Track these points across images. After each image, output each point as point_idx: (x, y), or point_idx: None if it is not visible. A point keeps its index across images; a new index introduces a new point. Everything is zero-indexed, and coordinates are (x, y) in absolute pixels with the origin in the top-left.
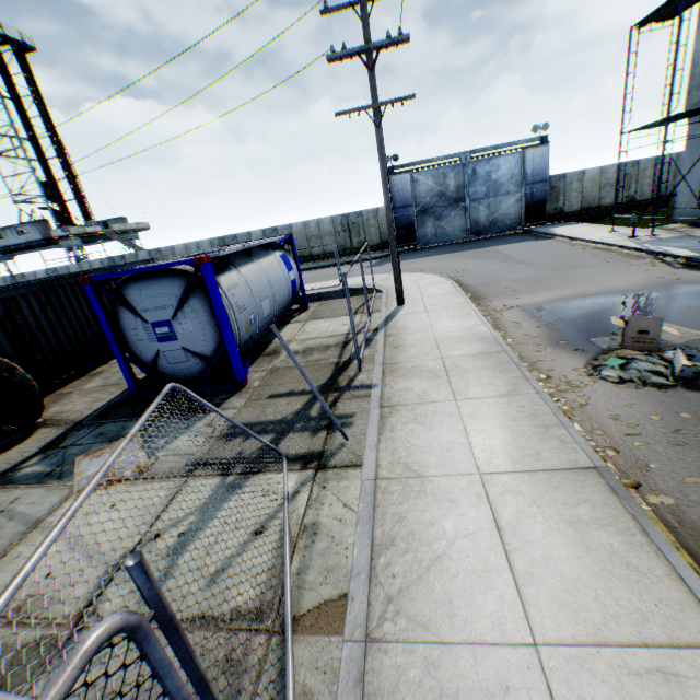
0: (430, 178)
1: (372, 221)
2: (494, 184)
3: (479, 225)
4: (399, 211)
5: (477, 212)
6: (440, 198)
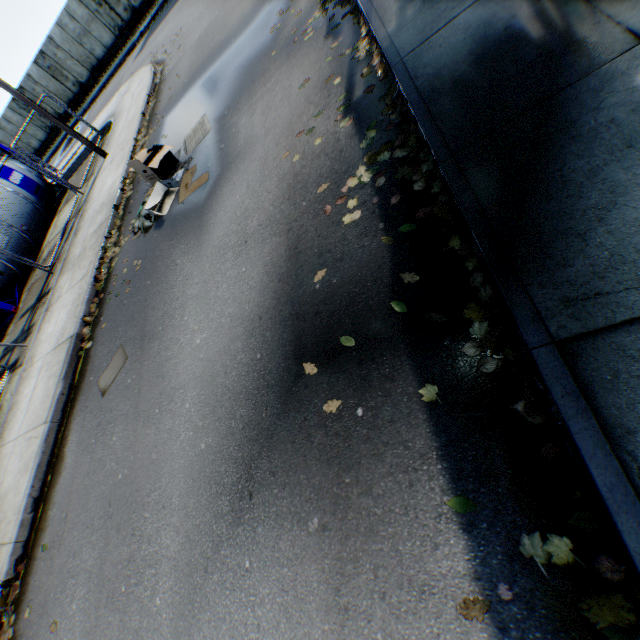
0: None
1: None
2: None
3: None
4: None
5: None
6: None
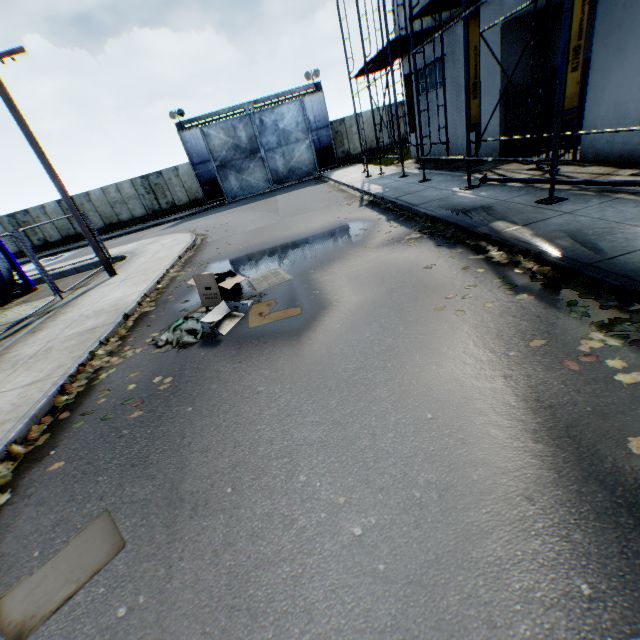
0: (221, 132)
1: (175, 180)
2: (283, 133)
3: (280, 174)
4: (199, 168)
5: (274, 162)
6: (236, 151)
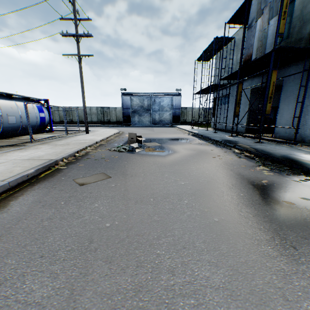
0: (138, 99)
1: (113, 112)
2: (162, 106)
3: (155, 121)
4: (125, 110)
5: (155, 116)
6: (141, 108)
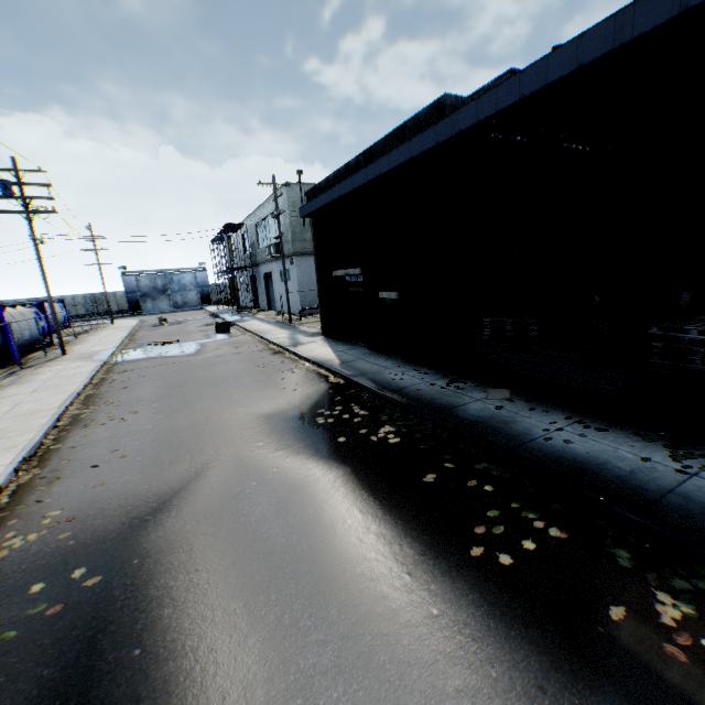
0: (148, 279)
1: (113, 298)
2: (184, 285)
3: (178, 304)
4: (130, 294)
5: (176, 298)
6: (154, 289)
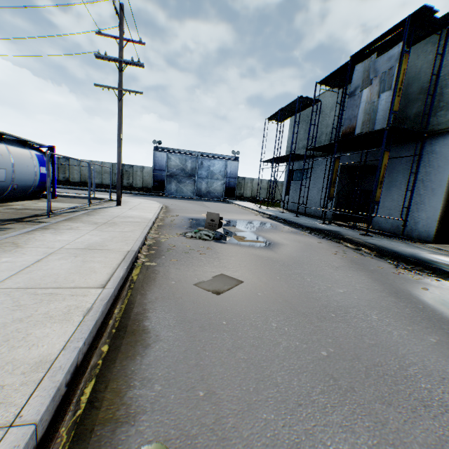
0: (178, 159)
1: (139, 173)
2: (211, 172)
3: (201, 192)
4: (157, 172)
5: (201, 184)
6: (182, 171)
